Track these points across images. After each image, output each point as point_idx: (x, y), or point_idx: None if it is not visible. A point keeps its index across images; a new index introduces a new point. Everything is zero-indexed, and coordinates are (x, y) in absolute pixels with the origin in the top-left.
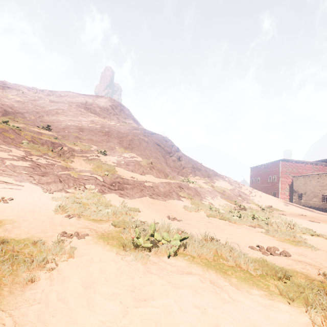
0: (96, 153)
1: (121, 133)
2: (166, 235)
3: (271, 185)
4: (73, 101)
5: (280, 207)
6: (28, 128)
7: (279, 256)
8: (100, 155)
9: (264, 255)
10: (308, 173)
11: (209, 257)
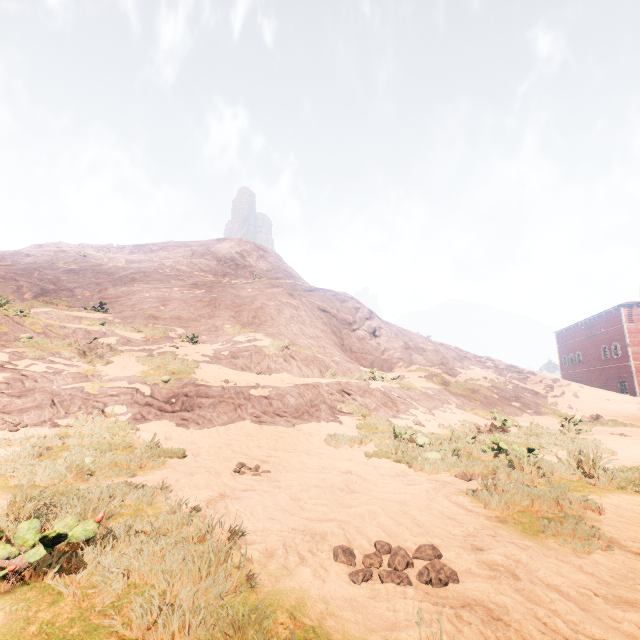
0: (179, 341)
1: (242, 298)
2: (27, 530)
3: (611, 366)
4: (169, 255)
5: (628, 416)
6: (58, 312)
7: (396, 586)
8: (184, 345)
9: (350, 583)
10: None
11: (109, 600)
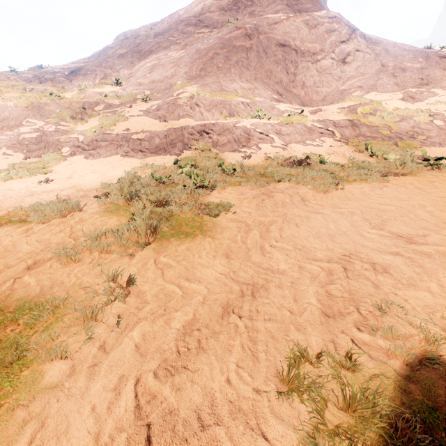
0: (140, 101)
1: (199, 52)
2: None
3: None
4: (183, 19)
5: None
6: (89, 91)
7: None
8: (140, 104)
9: None
10: None
11: None
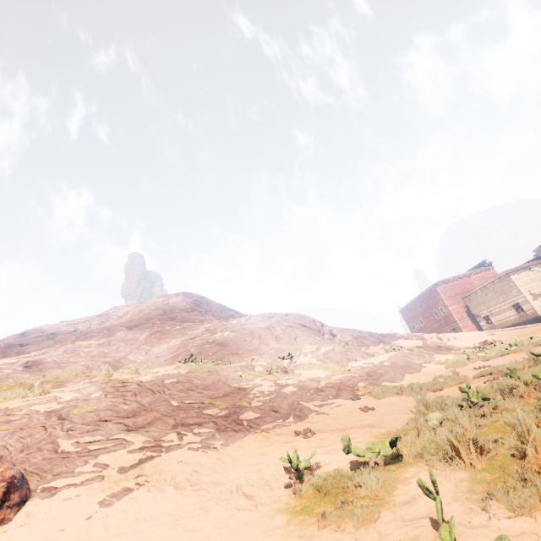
0: (280, 360)
1: (266, 328)
2: None
3: (443, 321)
4: (149, 316)
5: (489, 339)
6: None
7: None
8: (288, 361)
9: None
10: (477, 287)
11: None
